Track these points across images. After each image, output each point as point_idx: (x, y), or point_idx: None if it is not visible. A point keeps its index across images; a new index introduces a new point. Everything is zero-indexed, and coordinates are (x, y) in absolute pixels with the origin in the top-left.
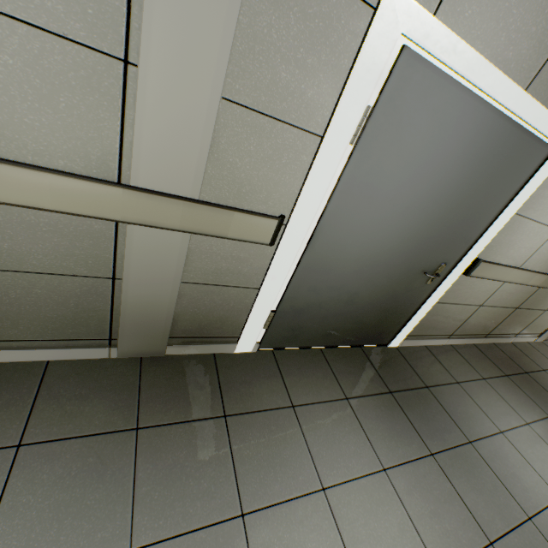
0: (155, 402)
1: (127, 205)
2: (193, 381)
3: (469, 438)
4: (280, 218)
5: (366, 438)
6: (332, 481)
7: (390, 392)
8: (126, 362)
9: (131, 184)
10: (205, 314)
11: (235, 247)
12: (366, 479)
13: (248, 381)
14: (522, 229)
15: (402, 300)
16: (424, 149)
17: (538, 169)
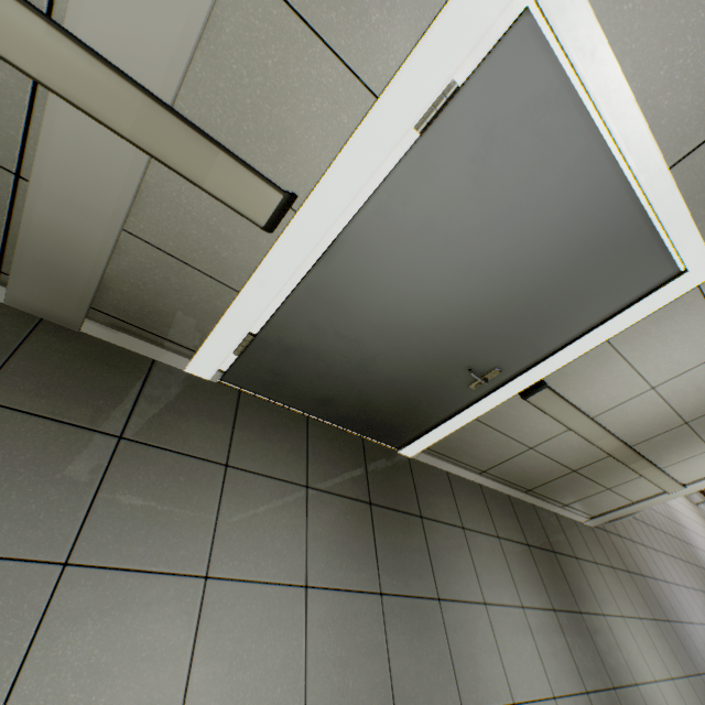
0: (25, 379)
1: (51, 56)
2: (102, 378)
3: (440, 595)
4: (287, 194)
5: (304, 542)
6: (225, 573)
7: (370, 503)
8: (14, 314)
9: (66, 26)
10: (152, 296)
11: (215, 212)
12: (275, 588)
13: (183, 411)
14: (611, 367)
15: (432, 395)
16: (514, 188)
17: (652, 292)
